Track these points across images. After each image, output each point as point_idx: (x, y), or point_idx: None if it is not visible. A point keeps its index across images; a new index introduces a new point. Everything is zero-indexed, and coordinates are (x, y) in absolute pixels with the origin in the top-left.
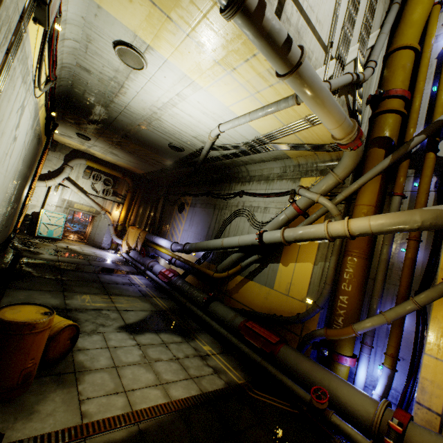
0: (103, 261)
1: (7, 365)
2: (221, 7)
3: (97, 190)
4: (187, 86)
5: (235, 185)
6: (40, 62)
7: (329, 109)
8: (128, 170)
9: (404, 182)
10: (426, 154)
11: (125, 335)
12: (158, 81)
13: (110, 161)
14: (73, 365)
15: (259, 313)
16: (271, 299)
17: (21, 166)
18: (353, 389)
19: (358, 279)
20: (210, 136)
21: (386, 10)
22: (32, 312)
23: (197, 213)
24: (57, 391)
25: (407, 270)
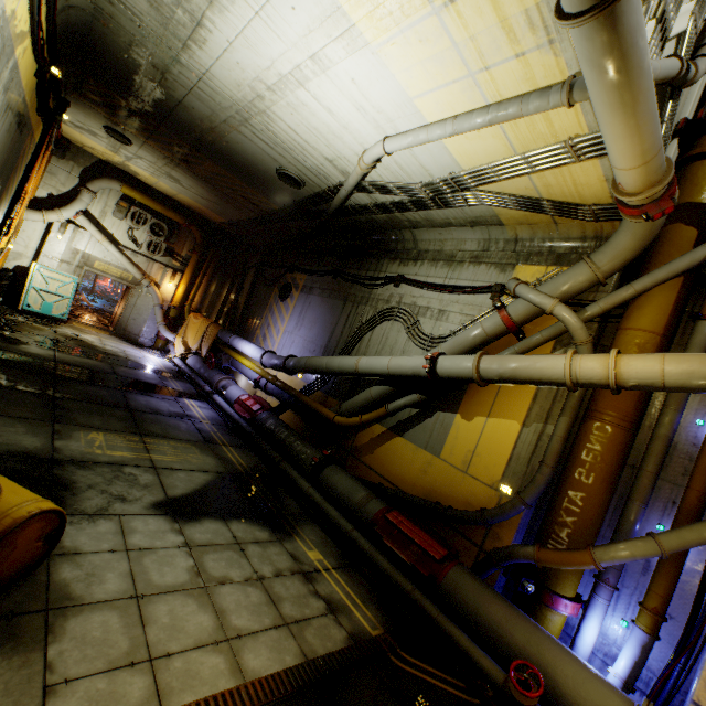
0: (138, 369)
1: None
2: None
3: (139, 242)
4: (337, 36)
5: (389, 263)
6: None
7: (641, 120)
8: (196, 213)
9: None
10: None
11: (164, 522)
12: (276, 17)
13: (165, 192)
14: (44, 593)
15: (409, 496)
16: (434, 474)
17: None
18: (584, 670)
19: (609, 466)
20: (363, 161)
21: None
22: None
23: (313, 305)
24: None
25: None
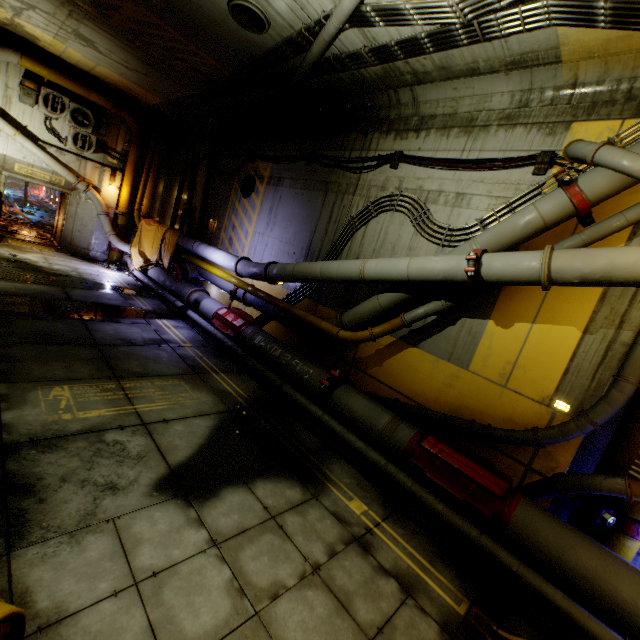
0: (96, 290)
1: None
2: None
3: (62, 136)
4: None
5: (380, 138)
6: None
7: None
8: (124, 95)
9: None
10: None
11: (175, 512)
12: None
13: (79, 65)
14: None
15: (436, 414)
16: (462, 388)
17: None
18: None
19: None
20: None
21: None
22: None
23: (285, 199)
24: None
25: None
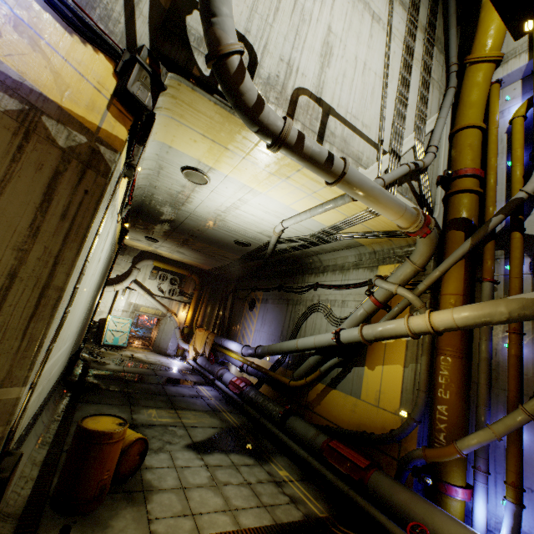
0: (169, 371)
1: (87, 474)
2: (267, 144)
3: (164, 291)
4: (247, 192)
5: (308, 276)
6: (124, 199)
7: (385, 203)
8: (195, 267)
9: (492, 265)
10: (510, 234)
11: (192, 454)
12: (220, 191)
13: (176, 259)
14: (141, 484)
15: (345, 430)
16: (359, 412)
17: (99, 279)
18: (463, 528)
19: (457, 384)
20: (275, 232)
21: (443, 94)
22: (109, 422)
23: (269, 310)
24: (128, 508)
25: (513, 370)
